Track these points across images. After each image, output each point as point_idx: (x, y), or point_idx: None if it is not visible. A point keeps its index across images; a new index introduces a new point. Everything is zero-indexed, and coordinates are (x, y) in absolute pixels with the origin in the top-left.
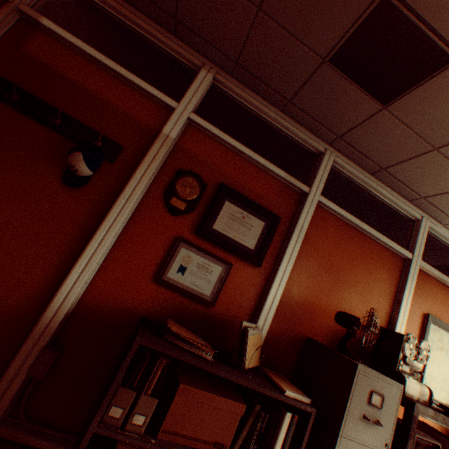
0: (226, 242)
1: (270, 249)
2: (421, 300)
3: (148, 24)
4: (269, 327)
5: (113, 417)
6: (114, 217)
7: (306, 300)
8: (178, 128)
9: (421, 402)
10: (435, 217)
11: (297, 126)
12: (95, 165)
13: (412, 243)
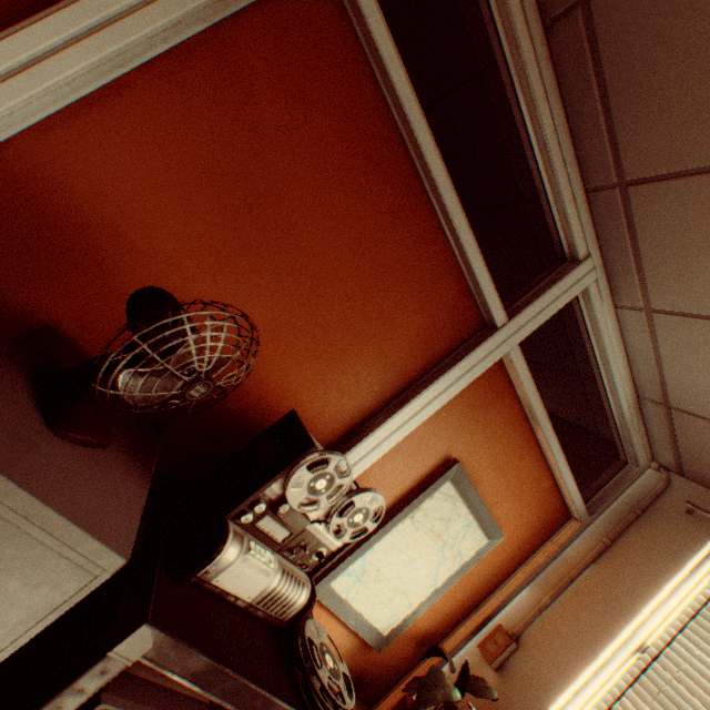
0: None
1: None
2: (462, 430)
3: None
4: None
5: None
6: None
7: (120, 234)
8: None
9: (258, 619)
10: (613, 276)
11: None
12: None
13: (527, 301)
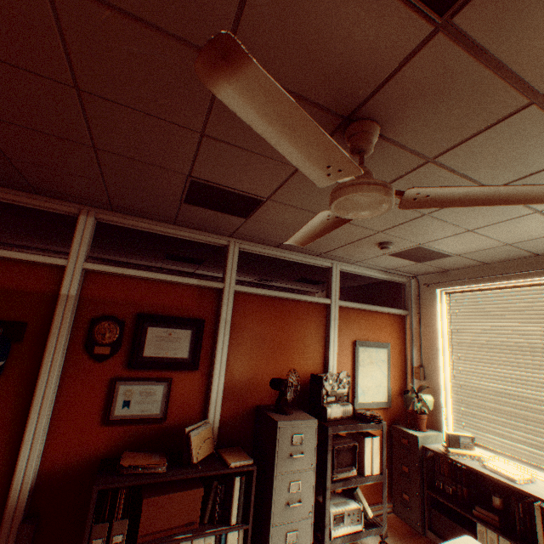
0: (161, 363)
1: (204, 349)
2: (349, 332)
3: (4, 192)
4: (222, 412)
5: None
6: (43, 391)
7: (249, 376)
8: (77, 284)
9: (346, 418)
10: (342, 261)
11: (196, 232)
12: (4, 355)
13: (330, 289)
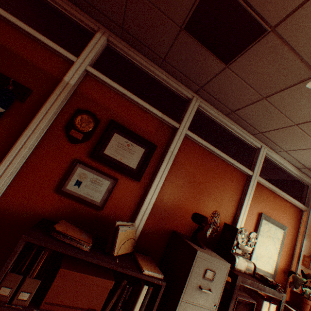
0: (114, 163)
1: (148, 168)
2: (257, 204)
3: None
4: (145, 224)
5: (2, 295)
6: (21, 144)
7: (174, 204)
8: (77, 77)
9: (247, 274)
10: (270, 147)
11: (172, 79)
12: (5, 104)
13: (254, 165)
